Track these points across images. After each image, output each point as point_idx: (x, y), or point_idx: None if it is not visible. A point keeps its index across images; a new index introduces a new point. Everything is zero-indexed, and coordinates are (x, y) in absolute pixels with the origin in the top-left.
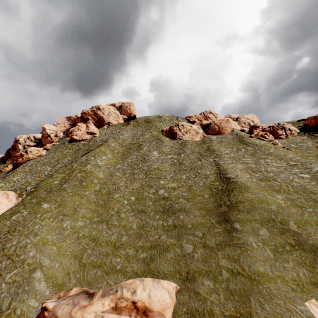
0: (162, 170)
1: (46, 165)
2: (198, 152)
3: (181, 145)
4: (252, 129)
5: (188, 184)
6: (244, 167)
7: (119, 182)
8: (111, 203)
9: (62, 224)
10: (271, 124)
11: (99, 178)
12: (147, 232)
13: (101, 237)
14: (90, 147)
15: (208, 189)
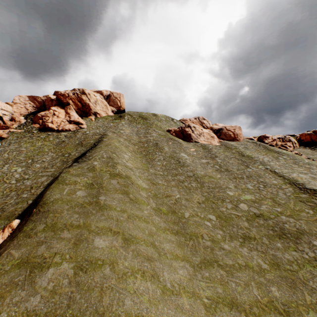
0: (213, 177)
1: (11, 163)
2: (235, 158)
3: (204, 148)
4: (262, 139)
5: (265, 195)
6: (309, 177)
7: (171, 193)
8: (190, 227)
9: (164, 284)
10: (278, 136)
11: (143, 186)
12: (293, 273)
13: (237, 295)
14: (82, 141)
15: (301, 202)
